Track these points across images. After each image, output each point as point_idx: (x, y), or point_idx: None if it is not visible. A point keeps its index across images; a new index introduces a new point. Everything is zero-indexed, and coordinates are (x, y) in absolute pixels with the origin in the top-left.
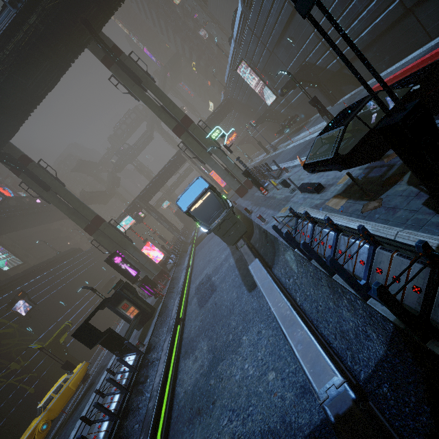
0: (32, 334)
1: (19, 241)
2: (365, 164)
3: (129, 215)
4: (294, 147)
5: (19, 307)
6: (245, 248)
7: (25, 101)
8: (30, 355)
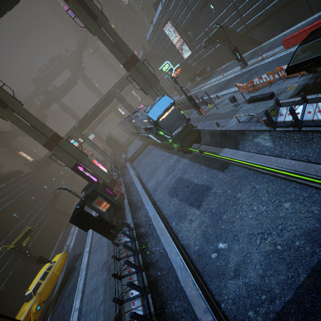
0: None
1: None
2: (308, 77)
3: (74, 139)
4: (212, 87)
5: None
6: (205, 146)
7: None
8: None
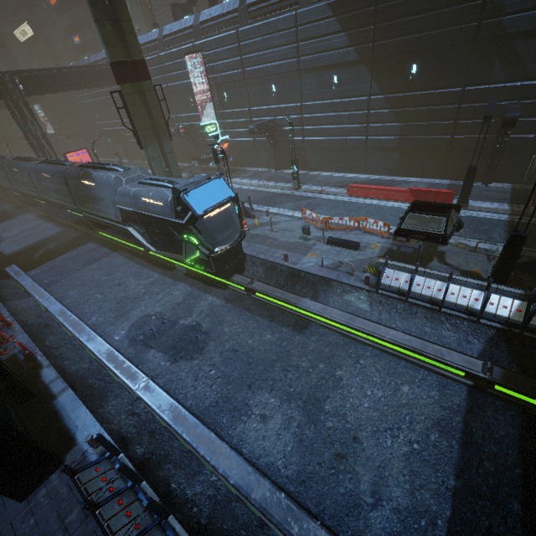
0: None
1: None
2: (389, 241)
3: None
4: (245, 191)
5: None
6: (264, 285)
7: None
8: None
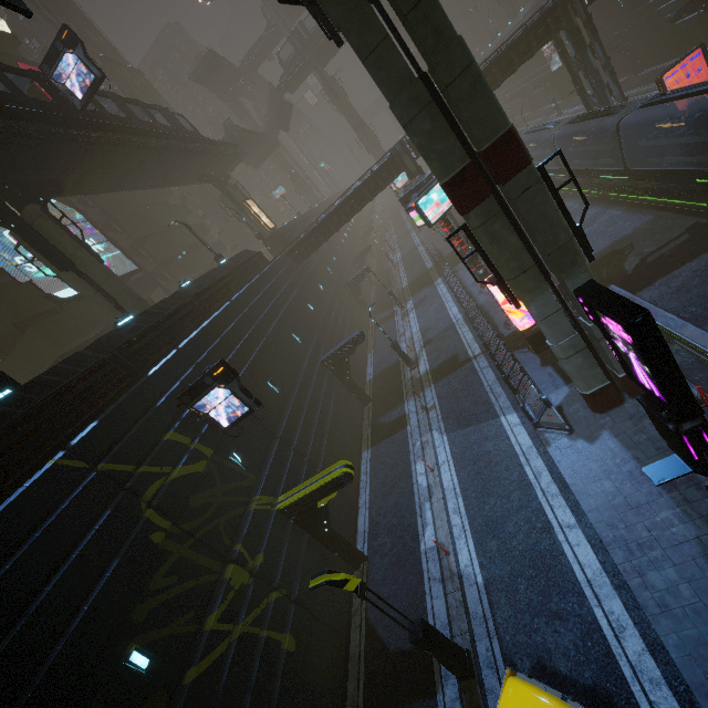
0: (244, 473)
1: (119, 220)
2: None
3: None
4: None
5: (213, 405)
6: None
7: None
8: (259, 537)
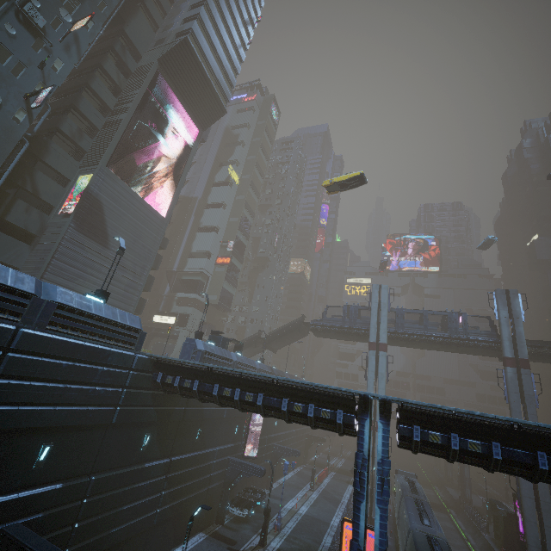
0: None
1: None
2: None
3: None
4: (316, 504)
5: None
6: None
7: (448, 347)
8: None
